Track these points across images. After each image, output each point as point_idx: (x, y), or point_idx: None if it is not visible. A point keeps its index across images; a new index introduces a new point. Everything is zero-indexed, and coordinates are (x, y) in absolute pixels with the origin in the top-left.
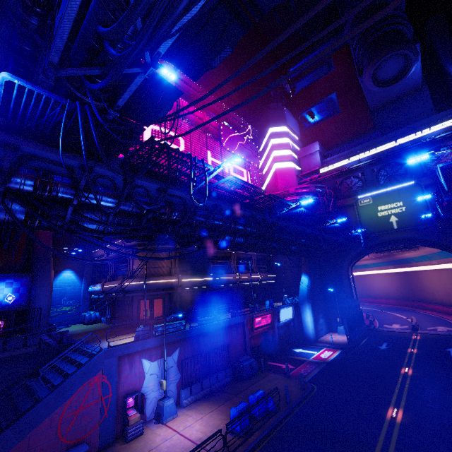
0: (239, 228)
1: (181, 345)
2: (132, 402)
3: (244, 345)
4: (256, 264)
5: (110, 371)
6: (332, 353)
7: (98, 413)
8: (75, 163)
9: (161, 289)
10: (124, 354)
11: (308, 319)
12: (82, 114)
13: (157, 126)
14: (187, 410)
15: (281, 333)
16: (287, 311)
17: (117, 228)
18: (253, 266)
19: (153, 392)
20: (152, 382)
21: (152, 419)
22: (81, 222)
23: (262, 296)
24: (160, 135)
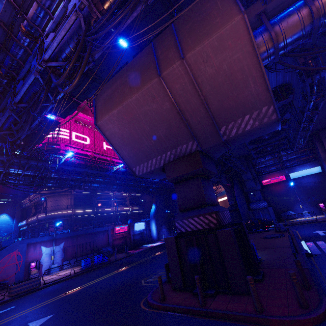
0: (92, 179)
1: (66, 240)
2: (34, 265)
3: (108, 242)
4: (130, 201)
5: (22, 250)
6: (160, 243)
7: (15, 269)
8: (4, 159)
9: (61, 217)
10: (31, 243)
11: (153, 228)
12: (5, 145)
13: (60, 128)
14: (65, 270)
15: (137, 238)
16: (140, 225)
17: (24, 181)
18: (127, 203)
19: (47, 262)
20: (46, 257)
21: (45, 275)
22: (7, 180)
23: (134, 220)
24: (62, 133)
